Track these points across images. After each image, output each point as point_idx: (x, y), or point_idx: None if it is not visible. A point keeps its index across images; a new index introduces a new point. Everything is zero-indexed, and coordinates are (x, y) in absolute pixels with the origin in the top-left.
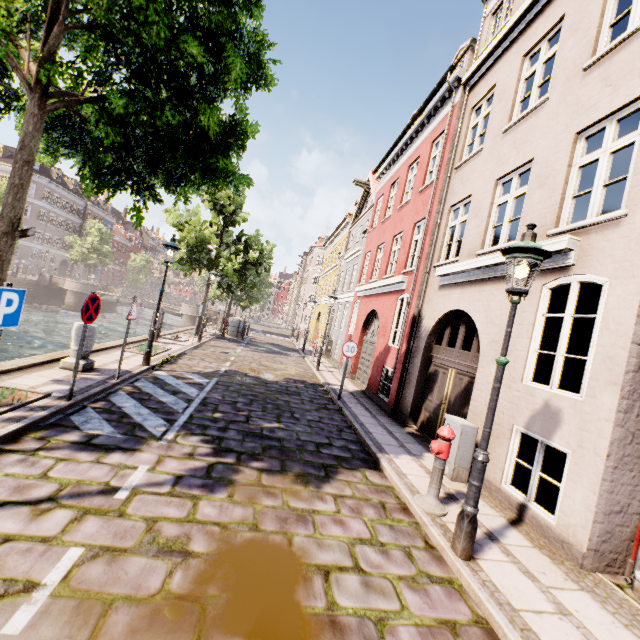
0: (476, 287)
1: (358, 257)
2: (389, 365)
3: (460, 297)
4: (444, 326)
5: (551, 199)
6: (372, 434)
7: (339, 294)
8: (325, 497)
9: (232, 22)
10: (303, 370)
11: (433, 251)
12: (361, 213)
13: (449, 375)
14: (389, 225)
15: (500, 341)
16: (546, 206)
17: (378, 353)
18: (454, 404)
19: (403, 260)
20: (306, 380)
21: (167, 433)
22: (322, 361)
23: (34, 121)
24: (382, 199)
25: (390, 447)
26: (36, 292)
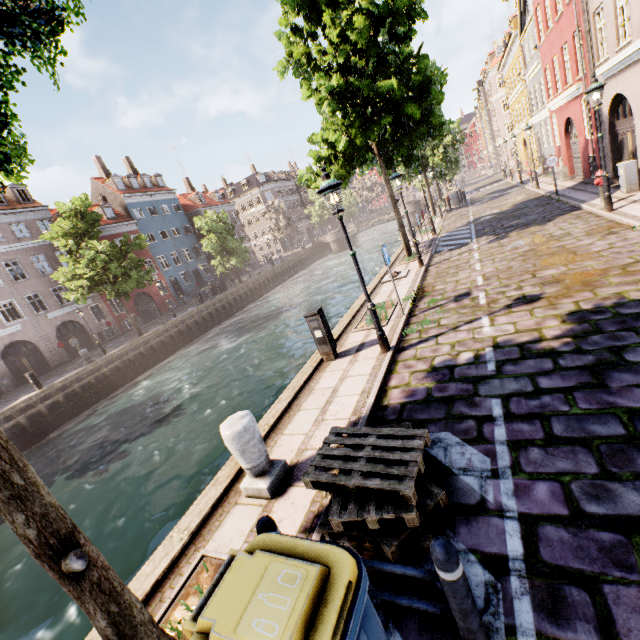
0: (621, 75)
1: (539, 71)
2: (590, 153)
3: (616, 85)
4: (617, 106)
5: (638, 6)
6: (579, 200)
7: (535, 114)
8: (548, 225)
9: (427, 79)
10: (526, 195)
11: (591, 55)
12: (525, 19)
13: (628, 138)
14: (553, 38)
15: (639, 105)
16: (637, 11)
17: (581, 149)
18: (635, 154)
19: (574, 69)
20: (530, 199)
21: (472, 240)
22: (542, 181)
23: (383, 165)
24: (539, 9)
25: (590, 199)
26: (316, 253)
